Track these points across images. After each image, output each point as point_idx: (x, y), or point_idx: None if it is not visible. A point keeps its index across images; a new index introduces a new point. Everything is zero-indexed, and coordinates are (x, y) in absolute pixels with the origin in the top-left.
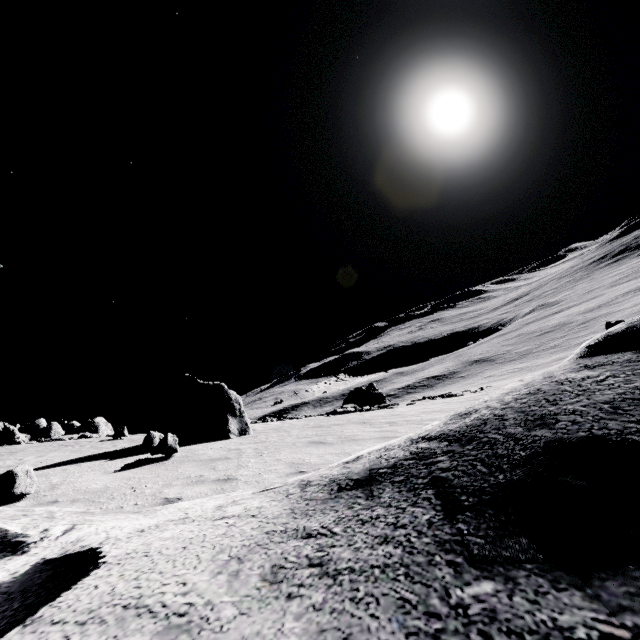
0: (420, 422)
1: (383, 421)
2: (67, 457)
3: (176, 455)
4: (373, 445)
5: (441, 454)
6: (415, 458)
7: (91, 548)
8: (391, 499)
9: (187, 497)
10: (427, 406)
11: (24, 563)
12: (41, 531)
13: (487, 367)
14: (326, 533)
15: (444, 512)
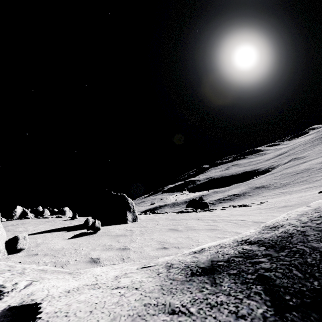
0: (230, 221)
1: (209, 219)
2: (47, 228)
3: (99, 231)
4: (205, 234)
5: (261, 256)
6: (242, 256)
7: (36, 303)
8: (230, 288)
9: (102, 258)
10: (232, 211)
11: None
12: (13, 284)
13: (264, 191)
14: (185, 312)
15: (274, 308)
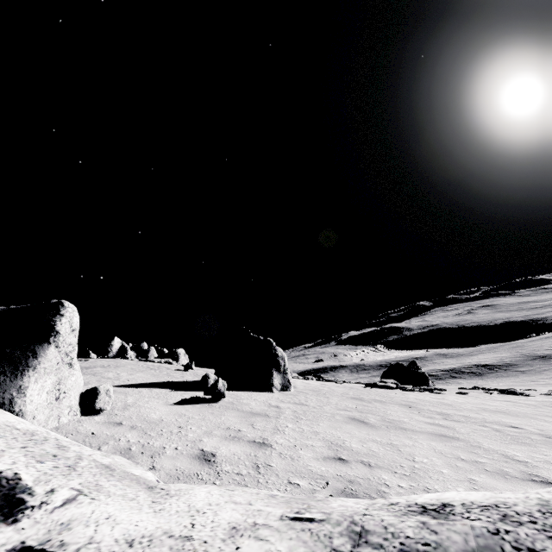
0: (484, 423)
1: (433, 409)
2: (147, 380)
3: (224, 399)
4: (427, 443)
5: None
6: None
7: None
8: None
9: (221, 455)
10: (486, 401)
11: (3, 542)
12: (47, 491)
13: None
14: None
15: None
